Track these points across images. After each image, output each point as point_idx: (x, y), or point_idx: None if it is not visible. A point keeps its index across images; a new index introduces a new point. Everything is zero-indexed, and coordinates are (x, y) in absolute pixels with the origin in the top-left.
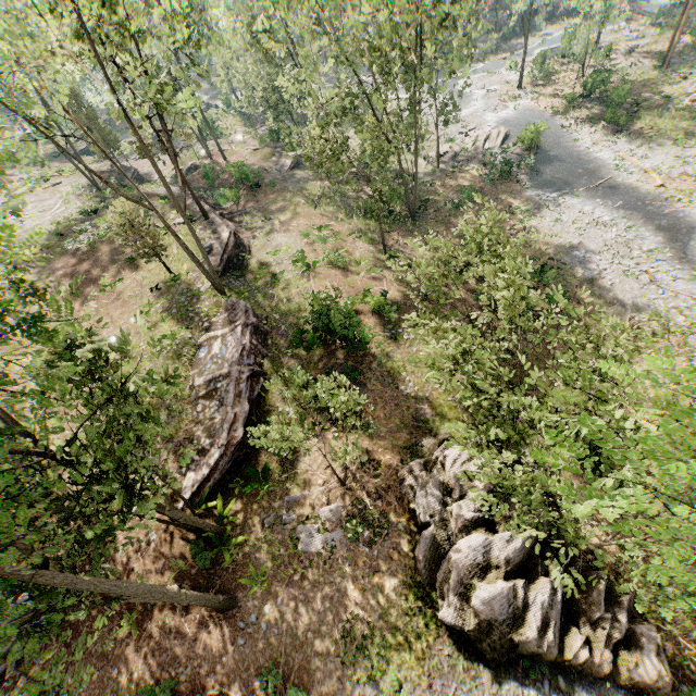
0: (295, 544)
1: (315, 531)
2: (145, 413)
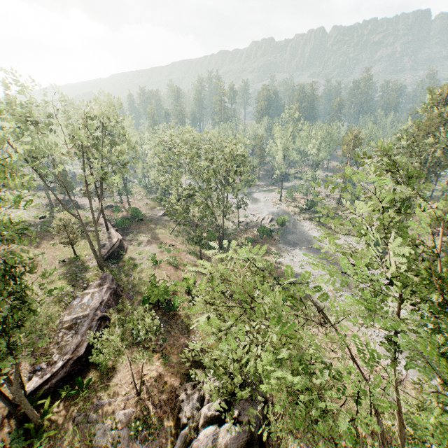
0: (91, 438)
1: (109, 428)
2: (34, 311)
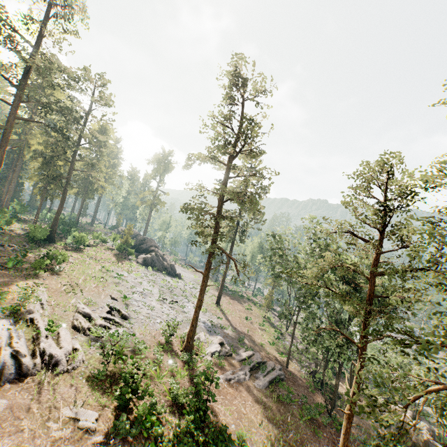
0: None
1: None
2: None
